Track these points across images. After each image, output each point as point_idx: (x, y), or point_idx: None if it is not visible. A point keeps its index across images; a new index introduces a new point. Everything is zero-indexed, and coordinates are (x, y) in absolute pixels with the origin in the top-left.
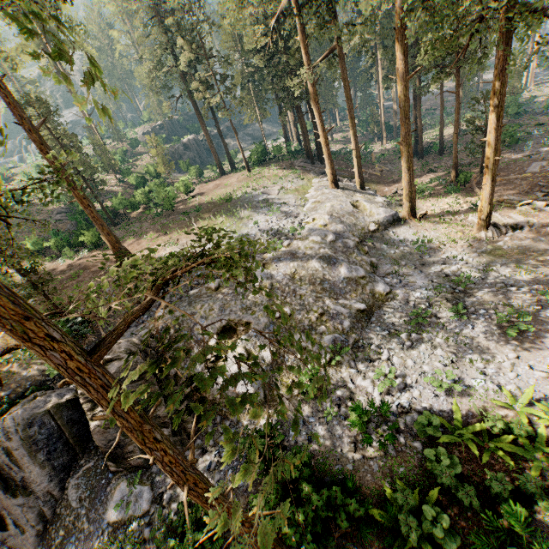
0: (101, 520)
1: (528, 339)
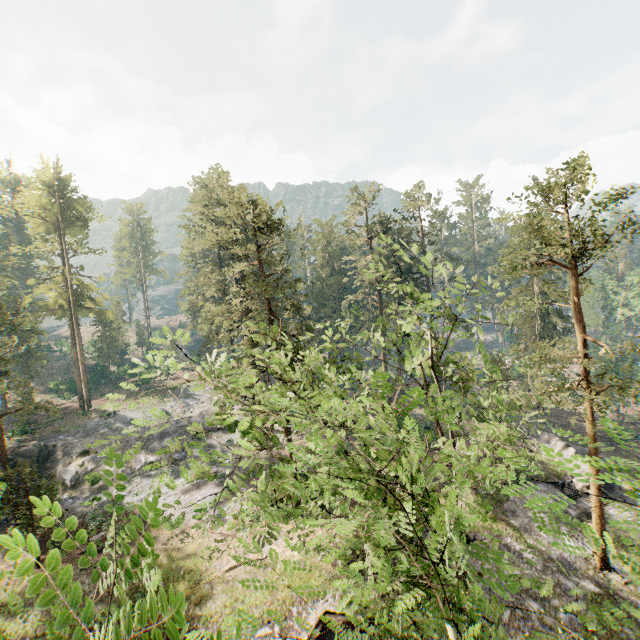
0: None
1: (191, 489)
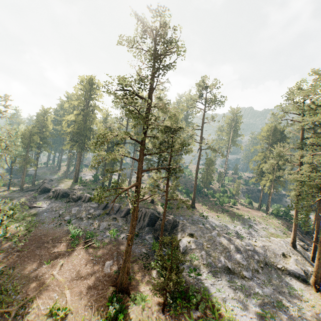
0: (145, 236)
1: None
